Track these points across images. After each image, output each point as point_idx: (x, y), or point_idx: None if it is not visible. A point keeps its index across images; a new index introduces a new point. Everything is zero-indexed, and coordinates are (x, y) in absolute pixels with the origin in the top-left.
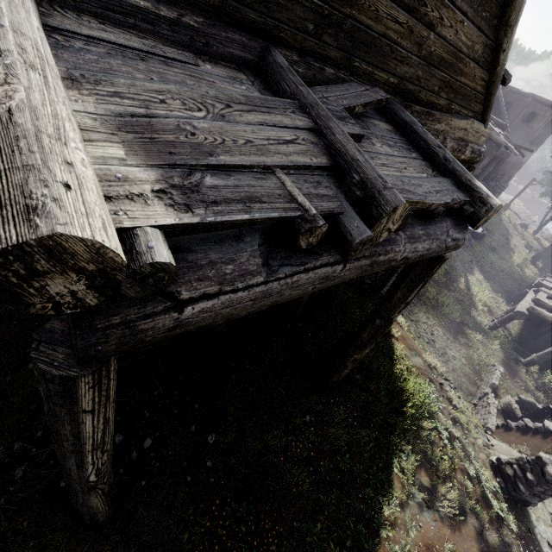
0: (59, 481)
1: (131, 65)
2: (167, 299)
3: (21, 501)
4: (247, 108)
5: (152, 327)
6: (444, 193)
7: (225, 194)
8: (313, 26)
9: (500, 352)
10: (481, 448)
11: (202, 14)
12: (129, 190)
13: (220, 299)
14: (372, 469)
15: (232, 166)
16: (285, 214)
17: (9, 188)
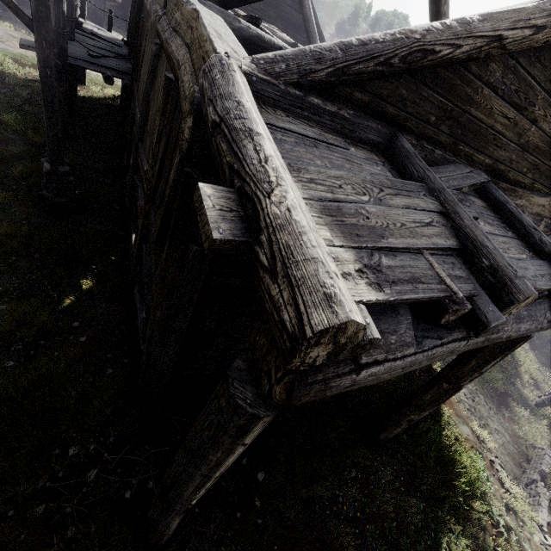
0: (124, 491)
1: (311, 152)
2: (353, 362)
3: (91, 504)
4: (393, 192)
5: (337, 384)
6: (548, 278)
7: (398, 274)
8: (435, 118)
9: (548, 434)
10: (538, 547)
11: (352, 107)
12: (343, 269)
13: (384, 366)
14: (419, 545)
15: (397, 247)
16: (440, 295)
17: (310, 277)
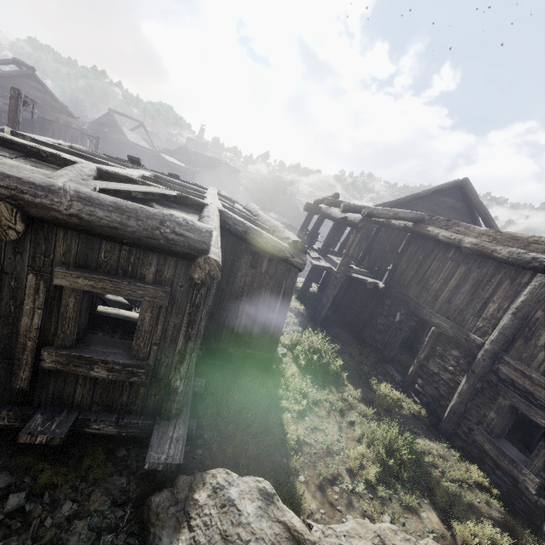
0: None
1: None
2: None
3: None
4: None
5: None
6: None
7: None
8: None
9: None
10: None
11: None
12: None
13: None
14: None
15: None
16: None
17: None
